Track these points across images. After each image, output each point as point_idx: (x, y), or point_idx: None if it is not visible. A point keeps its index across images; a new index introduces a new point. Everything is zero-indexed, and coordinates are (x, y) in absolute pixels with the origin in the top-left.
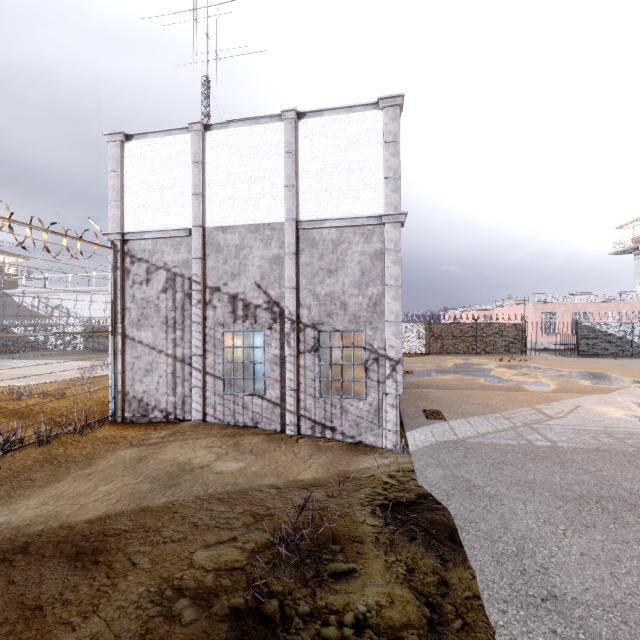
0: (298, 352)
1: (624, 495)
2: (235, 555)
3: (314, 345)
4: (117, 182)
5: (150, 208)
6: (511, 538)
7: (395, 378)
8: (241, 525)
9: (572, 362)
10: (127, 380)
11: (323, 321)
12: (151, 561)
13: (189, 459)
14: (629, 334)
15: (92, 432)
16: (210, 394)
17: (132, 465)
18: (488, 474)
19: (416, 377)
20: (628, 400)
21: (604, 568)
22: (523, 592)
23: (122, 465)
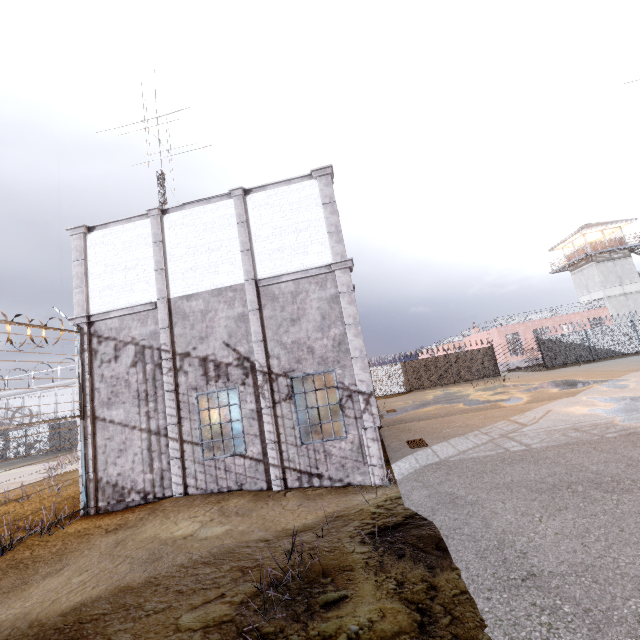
0: (274, 402)
1: (591, 477)
2: (223, 610)
3: (288, 393)
4: (81, 270)
5: (115, 289)
6: (492, 534)
7: (370, 411)
8: (229, 581)
9: (542, 375)
10: (99, 465)
11: (293, 368)
12: (133, 636)
13: (171, 533)
14: (585, 341)
15: (62, 529)
16: (189, 463)
17: (108, 551)
18: (469, 484)
19: (399, 414)
20: (592, 398)
21: (576, 541)
22: (505, 578)
23: (97, 553)
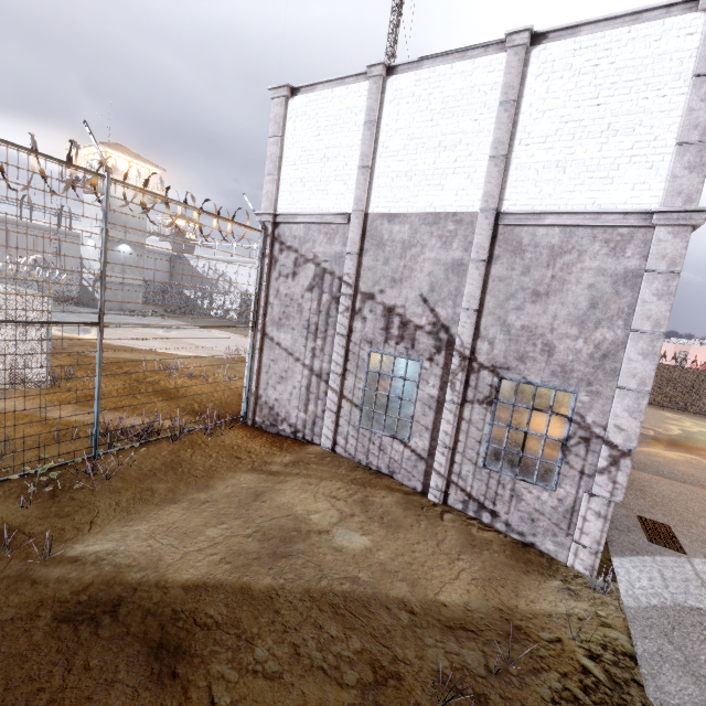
0: (463, 399)
1: None
2: None
3: (489, 395)
4: (276, 150)
5: (307, 184)
6: None
7: (613, 476)
8: (355, 682)
9: None
10: (261, 383)
11: (509, 365)
12: None
13: (308, 512)
14: None
15: (221, 434)
16: (344, 422)
17: (247, 502)
18: None
19: None
20: None
21: None
22: None
23: (237, 498)
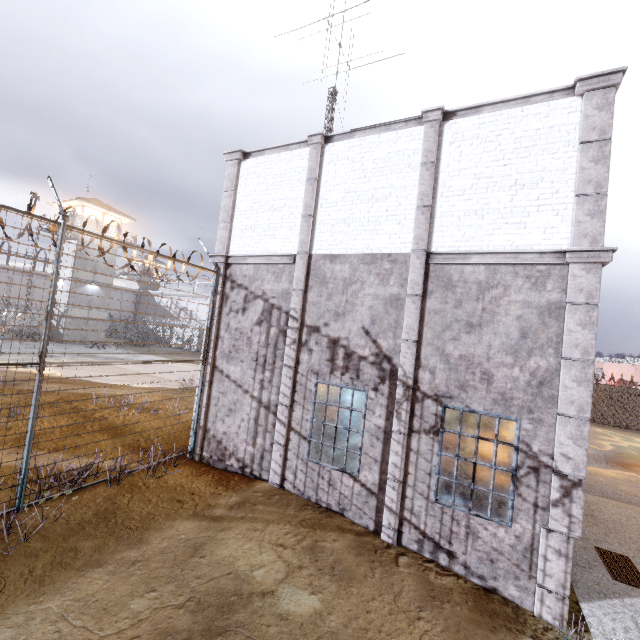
0: (410, 429)
1: None
2: None
3: (434, 425)
4: (229, 202)
5: (257, 230)
6: None
7: (568, 509)
8: None
9: None
10: (210, 415)
11: (452, 393)
12: None
13: (251, 567)
14: None
15: (165, 473)
16: (292, 455)
17: (183, 559)
18: None
19: None
20: None
21: None
22: None
23: (173, 554)
